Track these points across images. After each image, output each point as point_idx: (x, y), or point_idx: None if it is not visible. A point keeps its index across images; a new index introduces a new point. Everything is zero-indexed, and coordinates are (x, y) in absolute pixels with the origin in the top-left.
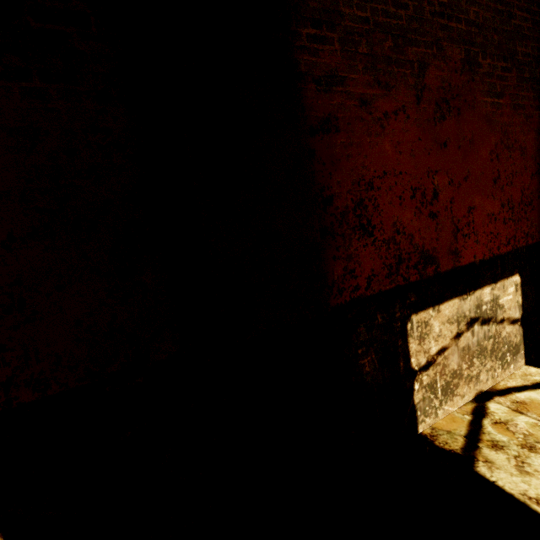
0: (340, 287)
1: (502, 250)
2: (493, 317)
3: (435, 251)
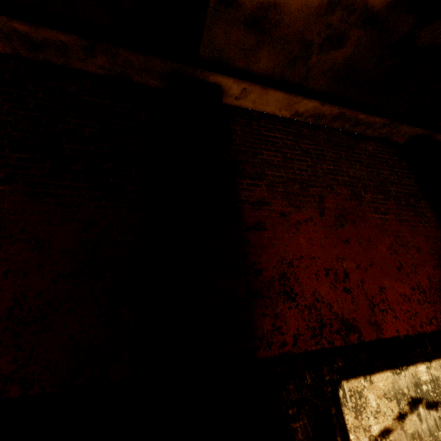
0: (269, 340)
1: (426, 328)
2: (439, 401)
3: (355, 320)
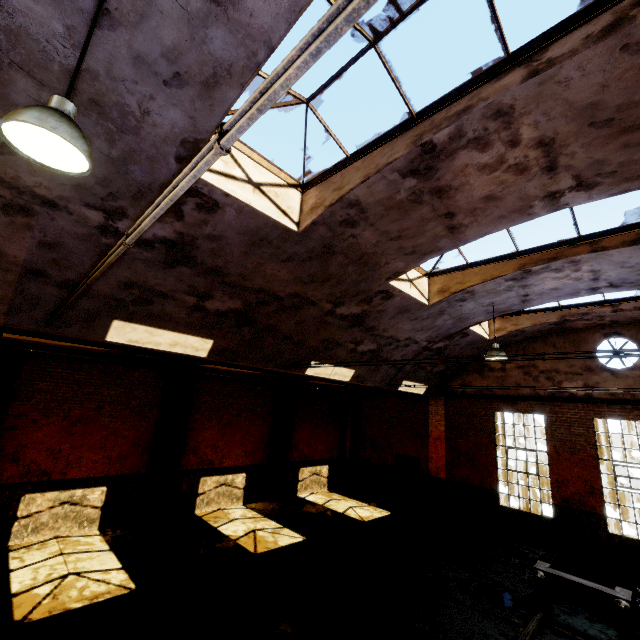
0: None
1: (97, 475)
2: (80, 503)
3: (52, 471)
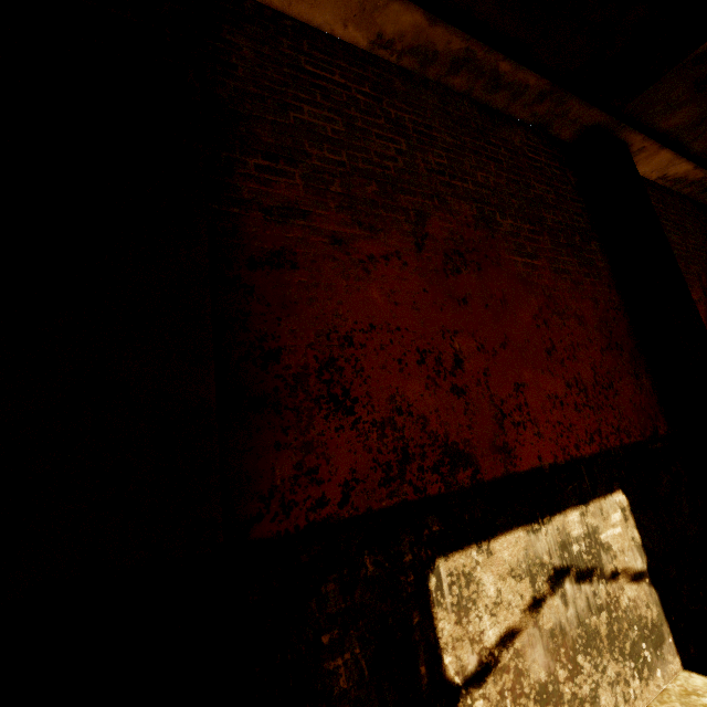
0: (286, 499)
1: (584, 450)
2: (596, 567)
3: (469, 444)
